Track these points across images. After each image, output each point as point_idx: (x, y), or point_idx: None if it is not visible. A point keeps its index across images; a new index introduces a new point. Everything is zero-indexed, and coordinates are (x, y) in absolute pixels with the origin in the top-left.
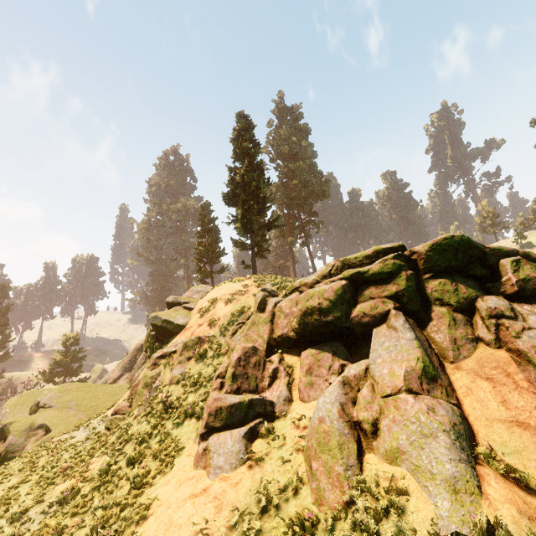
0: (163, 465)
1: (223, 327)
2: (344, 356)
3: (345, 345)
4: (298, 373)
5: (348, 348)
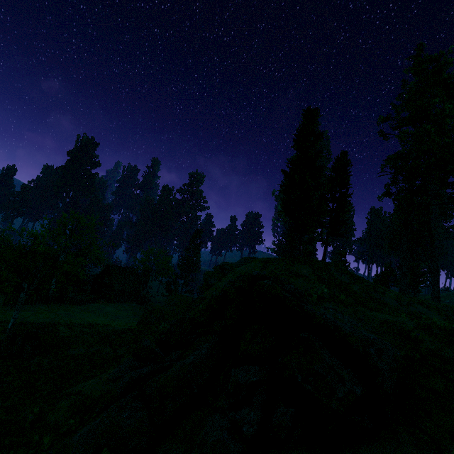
0: None
1: None
2: None
3: None
4: None
5: None
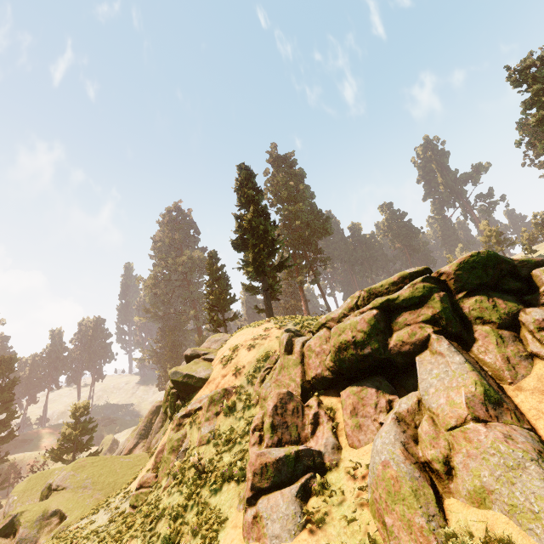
0: (206, 542)
1: (249, 374)
2: (389, 391)
3: (387, 379)
4: (341, 415)
5: (391, 382)
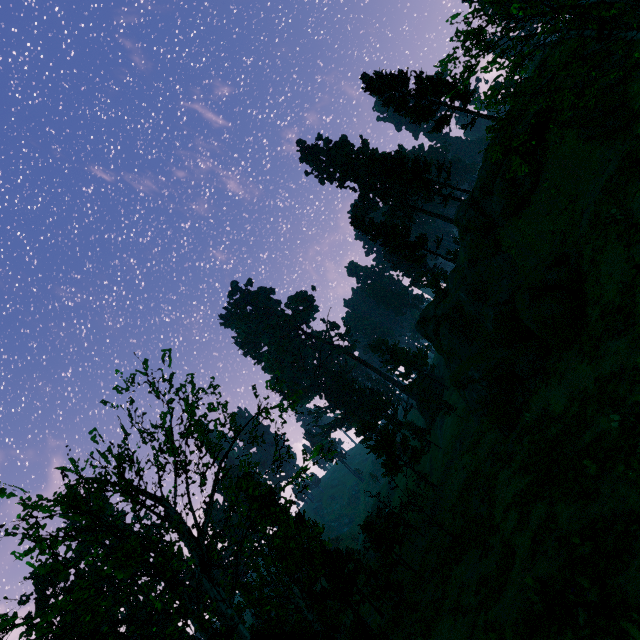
0: None
1: None
2: None
3: None
4: None
5: None
